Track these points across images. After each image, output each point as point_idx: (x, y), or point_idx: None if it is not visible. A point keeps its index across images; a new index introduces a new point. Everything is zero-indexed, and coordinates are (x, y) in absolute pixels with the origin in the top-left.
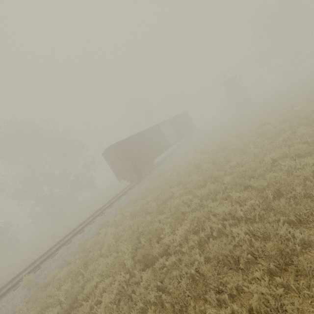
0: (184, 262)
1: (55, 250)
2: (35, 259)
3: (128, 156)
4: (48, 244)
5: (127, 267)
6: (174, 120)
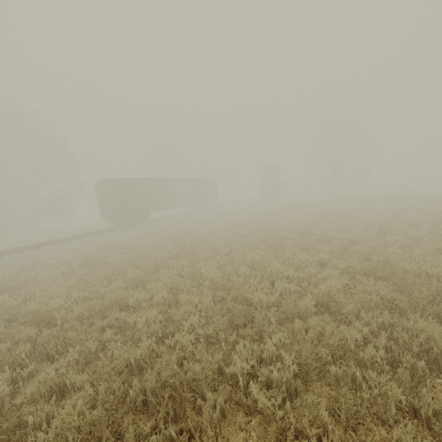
0: (111, 266)
1: (1, 255)
2: None
3: (122, 197)
4: None
5: (72, 266)
6: (195, 182)
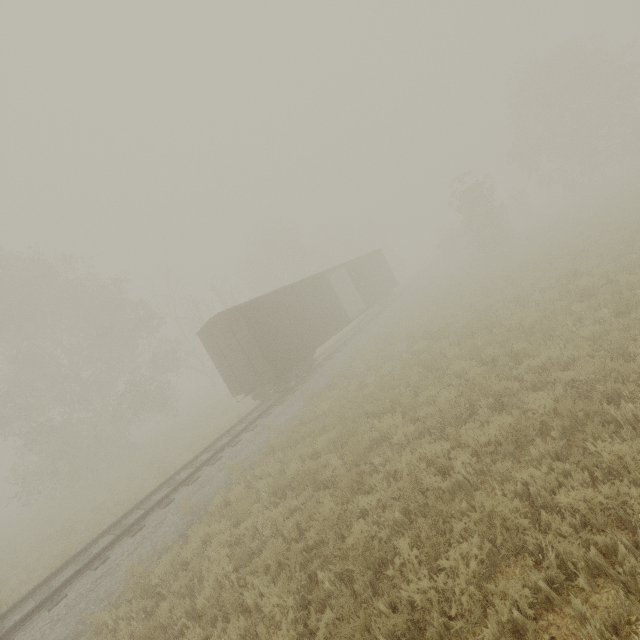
0: None
1: (61, 586)
2: (3, 604)
3: (260, 338)
4: (45, 556)
5: None
6: (356, 266)
